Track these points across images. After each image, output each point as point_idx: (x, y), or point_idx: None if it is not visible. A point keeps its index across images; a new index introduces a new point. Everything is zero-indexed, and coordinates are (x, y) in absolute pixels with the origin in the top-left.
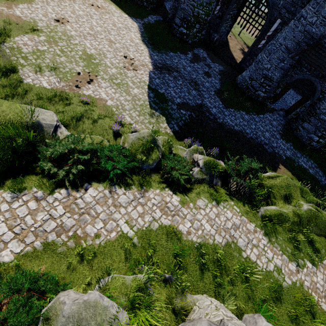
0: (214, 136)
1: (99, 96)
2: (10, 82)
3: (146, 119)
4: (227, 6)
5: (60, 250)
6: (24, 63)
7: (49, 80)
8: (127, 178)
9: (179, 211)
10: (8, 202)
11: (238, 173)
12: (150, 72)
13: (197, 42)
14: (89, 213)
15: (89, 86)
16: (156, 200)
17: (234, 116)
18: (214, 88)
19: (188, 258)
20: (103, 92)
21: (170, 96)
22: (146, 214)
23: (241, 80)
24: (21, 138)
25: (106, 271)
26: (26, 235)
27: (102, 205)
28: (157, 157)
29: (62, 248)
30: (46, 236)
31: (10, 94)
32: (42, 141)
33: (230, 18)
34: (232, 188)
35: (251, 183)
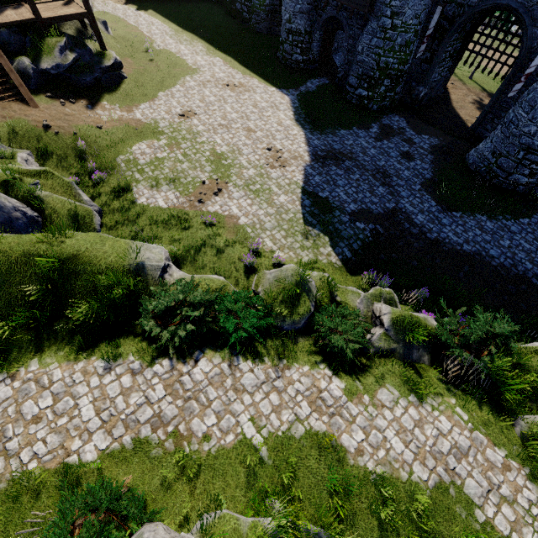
0: (421, 265)
1: (228, 212)
2: (122, 205)
3: (297, 242)
4: (440, 41)
5: (154, 454)
6: (139, 178)
7: (166, 196)
8: (257, 343)
9: (342, 408)
10: (99, 375)
11: (463, 342)
12: (306, 166)
13: (387, 105)
14: (198, 398)
15: (216, 199)
16: (302, 384)
17: (461, 226)
18: (420, 179)
19: (356, 501)
20: (235, 205)
21: (339, 201)
22: (285, 408)
23: (476, 158)
24: (121, 287)
25: (215, 499)
26: (114, 425)
27: (217, 387)
28: (307, 310)
29: (158, 451)
30: (138, 429)
31: (121, 221)
32: (145, 289)
33: (448, 56)
34: (451, 370)
35: (495, 363)
